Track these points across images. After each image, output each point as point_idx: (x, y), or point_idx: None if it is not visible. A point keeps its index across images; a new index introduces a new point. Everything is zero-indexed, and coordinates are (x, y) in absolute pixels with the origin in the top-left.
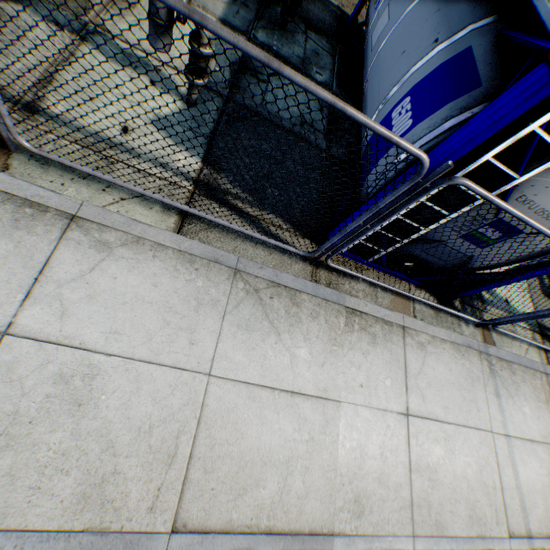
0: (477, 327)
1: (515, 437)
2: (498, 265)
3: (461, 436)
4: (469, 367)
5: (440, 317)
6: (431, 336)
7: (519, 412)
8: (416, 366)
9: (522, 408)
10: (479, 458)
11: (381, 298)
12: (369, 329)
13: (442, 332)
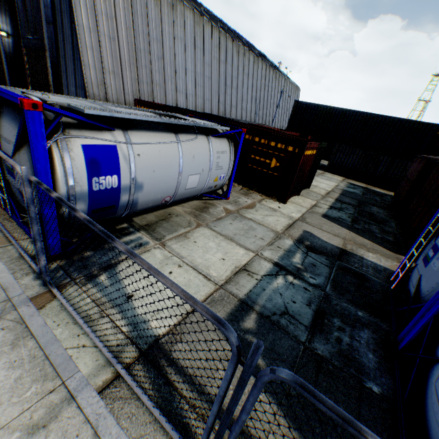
0: (45, 287)
1: None
2: None
3: None
4: None
5: (19, 261)
6: None
7: None
8: None
9: None
10: None
11: None
12: None
13: (1, 267)
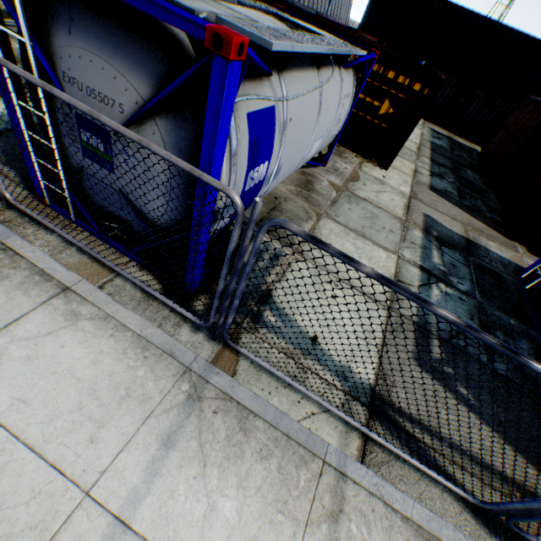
0: (215, 342)
1: (144, 540)
2: (182, 221)
3: (2, 457)
4: (143, 376)
5: (149, 304)
6: (107, 314)
7: (202, 500)
8: (34, 330)
9: (217, 497)
10: (0, 521)
11: (68, 255)
12: (7, 269)
13: (134, 318)
